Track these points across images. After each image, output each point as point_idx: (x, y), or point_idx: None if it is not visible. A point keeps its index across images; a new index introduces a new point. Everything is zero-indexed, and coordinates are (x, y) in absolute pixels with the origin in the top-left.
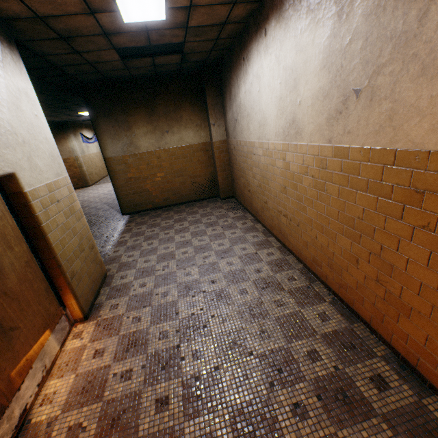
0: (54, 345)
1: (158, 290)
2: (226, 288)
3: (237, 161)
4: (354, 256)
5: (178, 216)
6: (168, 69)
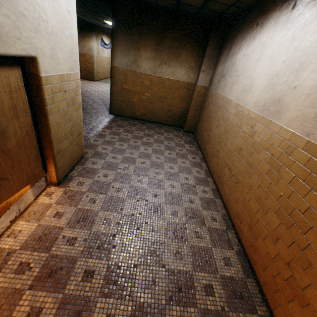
0: (30, 196)
1: (115, 184)
2: (163, 205)
3: (209, 108)
4: (276, 234)
5: (148, 131)
6: (187, 9)
